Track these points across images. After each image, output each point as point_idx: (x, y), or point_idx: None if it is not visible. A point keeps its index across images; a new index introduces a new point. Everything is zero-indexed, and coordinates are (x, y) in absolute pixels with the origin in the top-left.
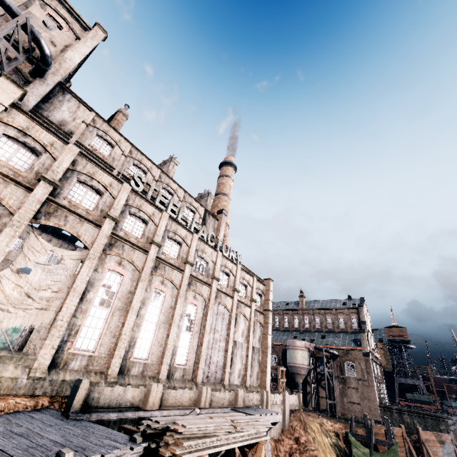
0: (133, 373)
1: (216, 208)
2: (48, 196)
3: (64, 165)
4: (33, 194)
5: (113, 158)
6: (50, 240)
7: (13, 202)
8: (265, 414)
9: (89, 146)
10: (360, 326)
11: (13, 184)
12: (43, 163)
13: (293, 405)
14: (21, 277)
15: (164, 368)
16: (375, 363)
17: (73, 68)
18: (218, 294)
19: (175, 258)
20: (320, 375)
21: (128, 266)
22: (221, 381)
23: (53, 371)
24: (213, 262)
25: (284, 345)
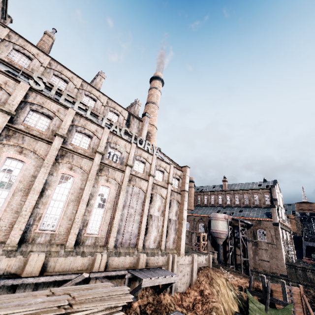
0: (39, 241)
1: None
2: None
3: None
4: None
5: (32, 69)
6: None
7: None
8: (158, 277)
9: (5, 58)
10: (272, 202)
11: None
12: None
13: (203, 264)
14: None
15: (72, 237)
16: (285, 231)
17: None
18: (132, 178)
19: (86, 148)
20: (237, 239)
21: (31, 155)
22: (136, 246)
23: None
24: (127, 152)
25: (210, 217)
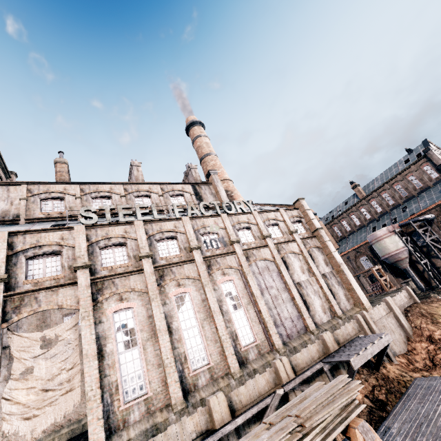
0: (202, 384)
1: None
2: (3, 295)
3: (1, 256)
4: None
5: (70, 208)
6: None
7: None
8: (365, 348)
9: (41, 214)
10: (440, 172)
11: None
12: None
13: (405, 303)
14: (28, 379)
15: (232, 360)
16: None
17: None
18: (248, 254)
19: (178, 253)
20: (424, 247)
21: (132, 296)
22: (307, 329)
23: (115, 437)
24: (223, 228)
25: (367, 243)
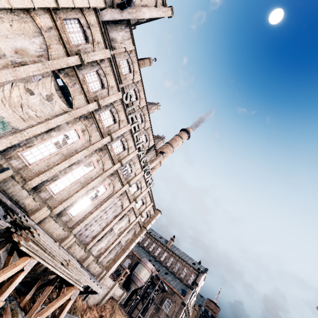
0: (41, 195)
1: (161, 150)
2: (74, 65)
3: (96, 57)
4: (68, 58)
5: (125, 78)
6: (60, 97)
7: (54, 54)
8: (94, 281)
9: (118, 62)
10: (193, 284)
11: (62, 45)
12: (86, 48)
13: (116, 295)
14: (26, 94)
15: (60, 208)
16: (185, 315)
17: (142, 20)
18: (123, 194)
19: (116, 154)
20: (147, 294)
21: (87, 136)
22: (86, 244)
23: (0, 155)
24: (135, 174)
25: (140, 260)
